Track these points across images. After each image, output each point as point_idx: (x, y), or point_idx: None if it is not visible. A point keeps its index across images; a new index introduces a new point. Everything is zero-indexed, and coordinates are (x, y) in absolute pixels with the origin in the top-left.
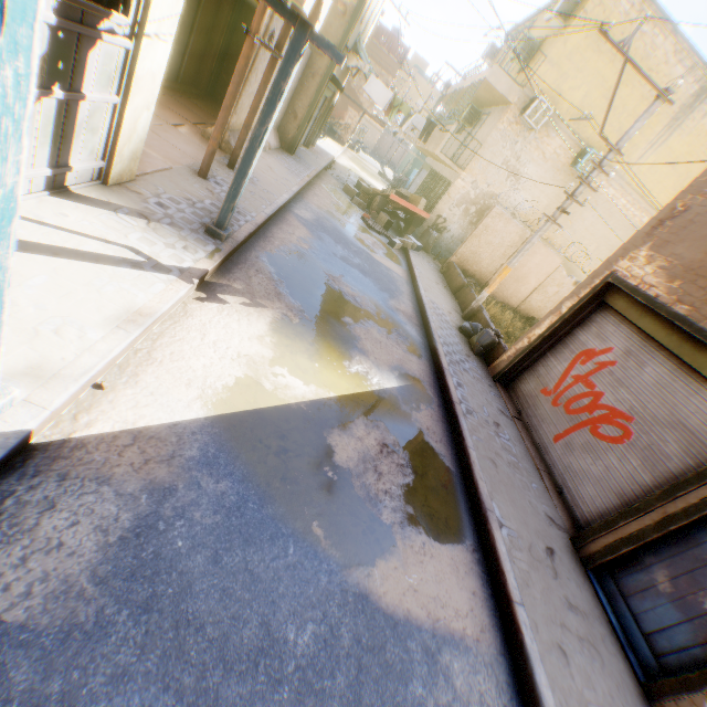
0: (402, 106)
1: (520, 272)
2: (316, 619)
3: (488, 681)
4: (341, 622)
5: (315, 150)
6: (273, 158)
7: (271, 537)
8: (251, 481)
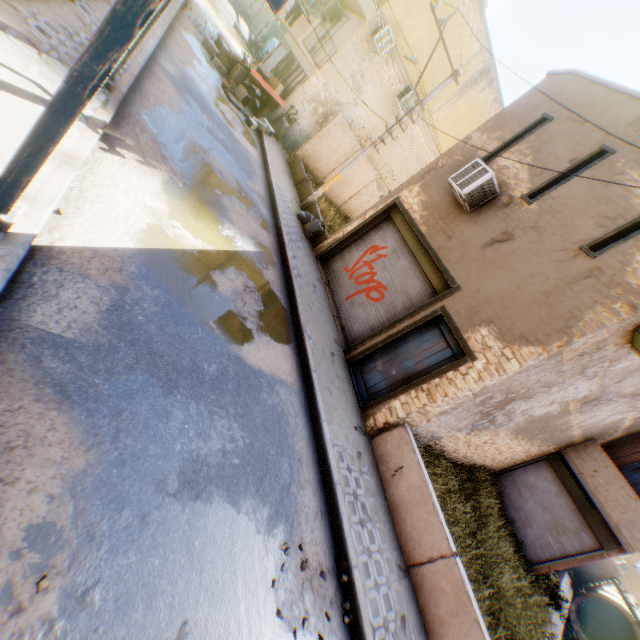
0: None
1: (347, 178)
2: (217, 363)
3: (296, 399)
4: (229, 366)
5: None
6: None
7: (189, 324)
8: (172, 292)
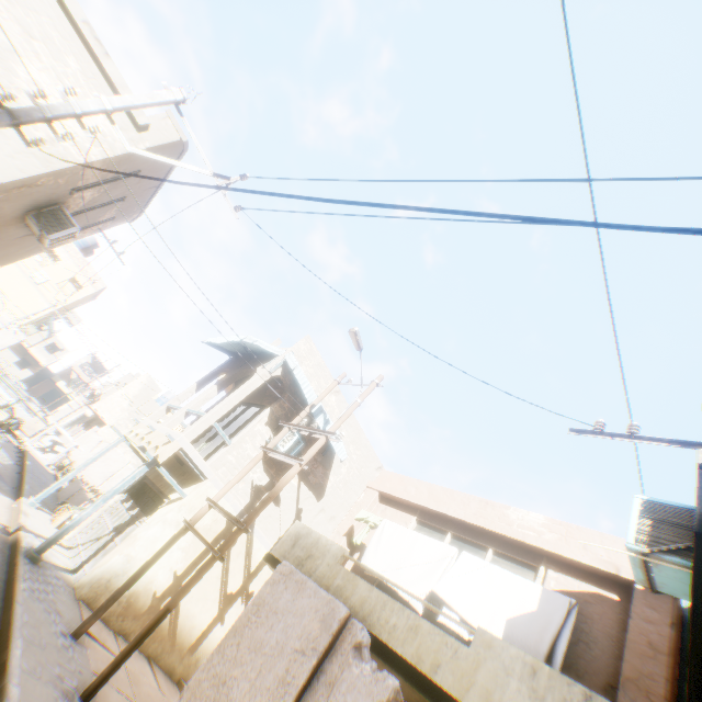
0: None
1: None
2: None
3: None
4: None
5: None
6: None
7: None
8: None
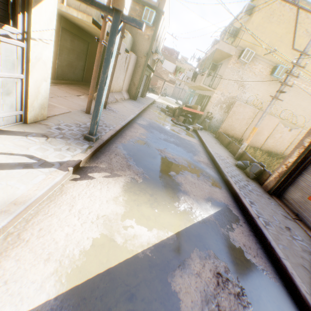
0: (181, 69)
1: (257, 130)
2: None
3: None
4: None
5: (146, 98)
6: (126, 102)
7: None
8: None
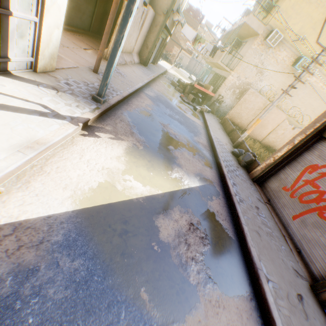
0: (201, 39)
1: (263, 123)
2: None
3: None
4: None
5: (157, 65)
6: (135, 67)
7: (108, 304)
8: (98, 257)
